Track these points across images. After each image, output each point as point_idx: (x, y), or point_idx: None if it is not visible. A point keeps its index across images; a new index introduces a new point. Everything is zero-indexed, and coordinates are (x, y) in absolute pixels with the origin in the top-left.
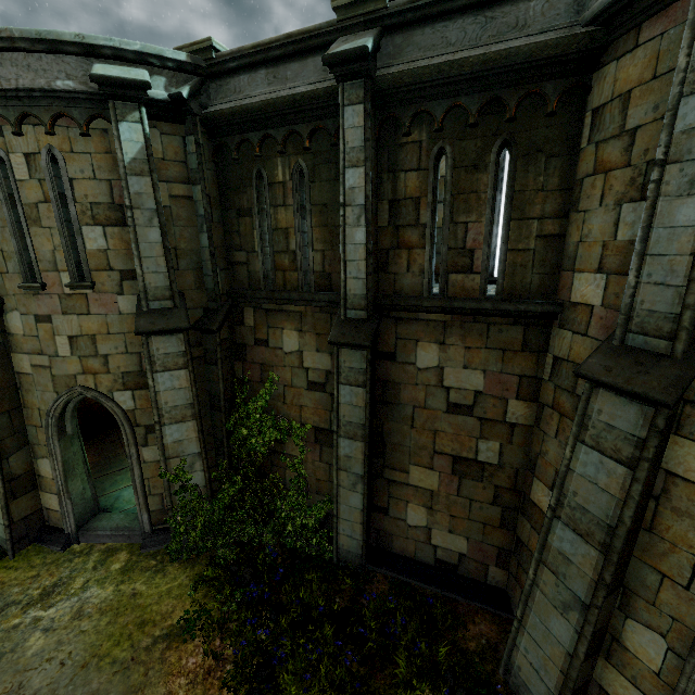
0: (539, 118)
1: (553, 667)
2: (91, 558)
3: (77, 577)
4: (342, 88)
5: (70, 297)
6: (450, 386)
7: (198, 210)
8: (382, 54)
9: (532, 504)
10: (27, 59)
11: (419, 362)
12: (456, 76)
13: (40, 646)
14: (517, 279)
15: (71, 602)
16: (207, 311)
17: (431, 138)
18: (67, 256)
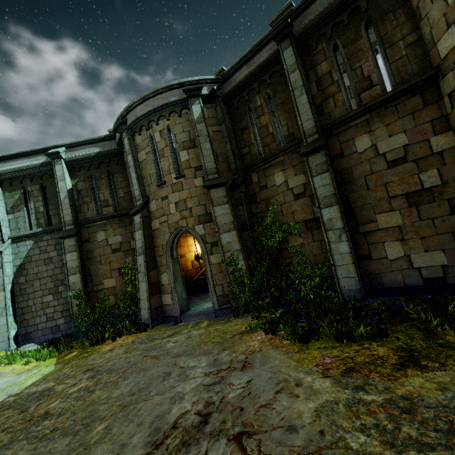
0: (380, 1)
1: None
2: (189, 325)
3: (184, 330)
4: (280, 46)
5: (175, 184)
6: (384, 152)
7: (224, 135)
8: (295, 28)
9: None
10: (162, 96)
11: (359, 149)
12: (331, 10)
13: (173, 345)
14: (403, 74)
15: (183, 335)
16: (233, 180)
17: (328, 43)
18: (174, 166)
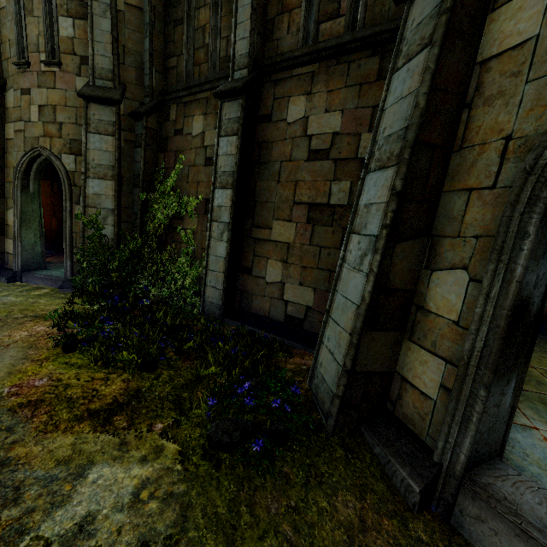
0: None
1: (344, 335)
2: (23, 288)
3: (5, 292)
4: None
5: (44, 73)
6: (312, 133)
7: (145, 19)
8: None
9: None
10: None
11: (289, 117)
12: None
13: None
14: (377, 10)
15: None
16: (143, 104)
17: None
18: (46, 40)
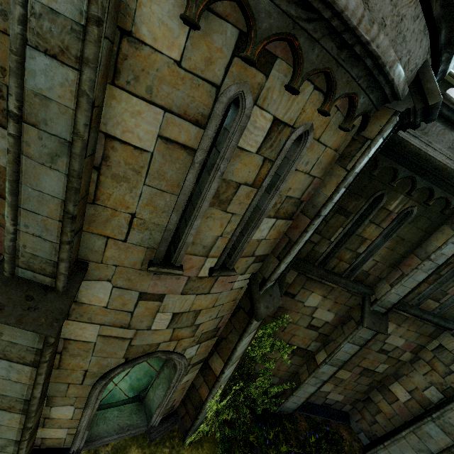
0: None
1: None
2: None
3: None
4: None
5: (200, 279)
6: (387, 342)
7: None
8: None
9: (389, 390)
10: (410, 5)
11: None
12: None
13: None
14: (451, 310)
15: None
16: None
17: None
18: (230, 245)
